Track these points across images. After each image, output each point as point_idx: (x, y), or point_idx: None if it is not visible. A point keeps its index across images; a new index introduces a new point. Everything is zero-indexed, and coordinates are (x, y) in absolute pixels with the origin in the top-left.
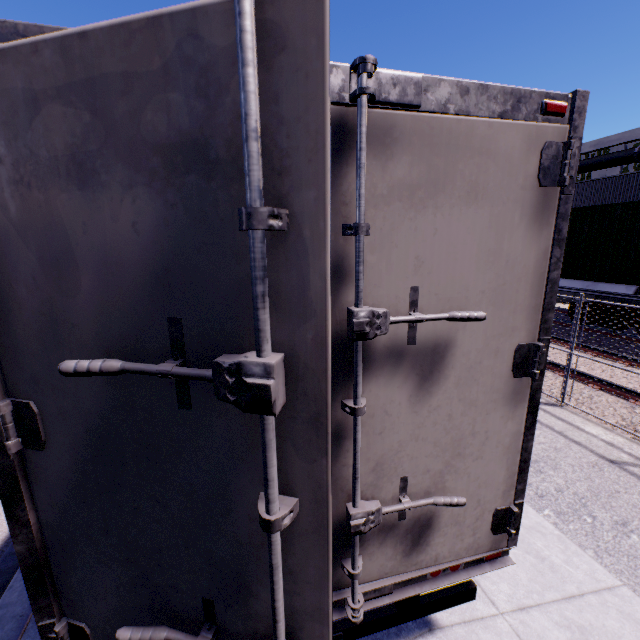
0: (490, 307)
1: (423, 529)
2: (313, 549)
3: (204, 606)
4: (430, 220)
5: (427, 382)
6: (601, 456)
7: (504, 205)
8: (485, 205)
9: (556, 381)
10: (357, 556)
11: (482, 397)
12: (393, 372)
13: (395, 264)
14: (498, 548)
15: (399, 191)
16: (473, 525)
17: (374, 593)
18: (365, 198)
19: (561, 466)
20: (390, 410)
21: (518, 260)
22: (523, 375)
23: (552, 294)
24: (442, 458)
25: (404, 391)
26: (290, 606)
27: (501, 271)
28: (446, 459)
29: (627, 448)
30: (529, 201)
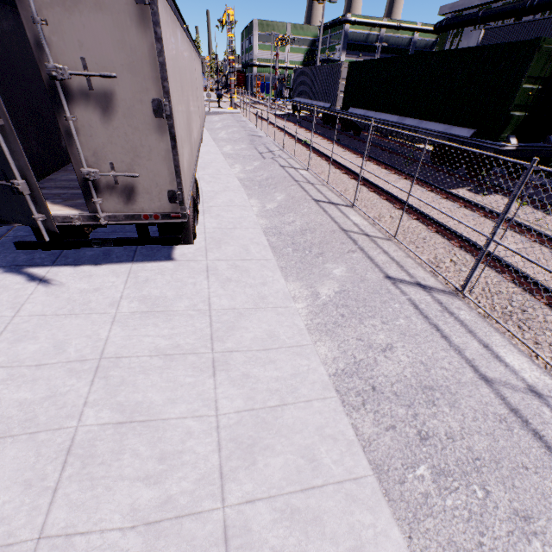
0: (130, 75)
1: (131, 192)
2: (15, 140)
3: (3, 173)
4: (79, 20)
5: (107, 113)
6: (341, 228)
7: (119, 14)
8: (108, 13)
9: (364, 194)
10: (94, 194)
11: (141, 126)
12: (87, 104)
13: (68, 44)
14: (176, 212)
15: (57, 1)
16: (158, 196)
17: (115, 219)
18: (40, 4)
19: (316, 232)
20: (92, 125)
21: (138, 49)
22: (160, 117)
23: (164, 71)
24: (129, 156)
25: (96, 116)
26: (21, 166)
27: (130, 54)
28: (132, 157)
29: (363, 227)
30: (133, 13)
